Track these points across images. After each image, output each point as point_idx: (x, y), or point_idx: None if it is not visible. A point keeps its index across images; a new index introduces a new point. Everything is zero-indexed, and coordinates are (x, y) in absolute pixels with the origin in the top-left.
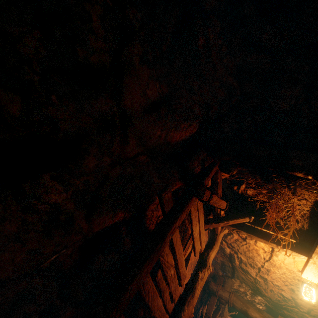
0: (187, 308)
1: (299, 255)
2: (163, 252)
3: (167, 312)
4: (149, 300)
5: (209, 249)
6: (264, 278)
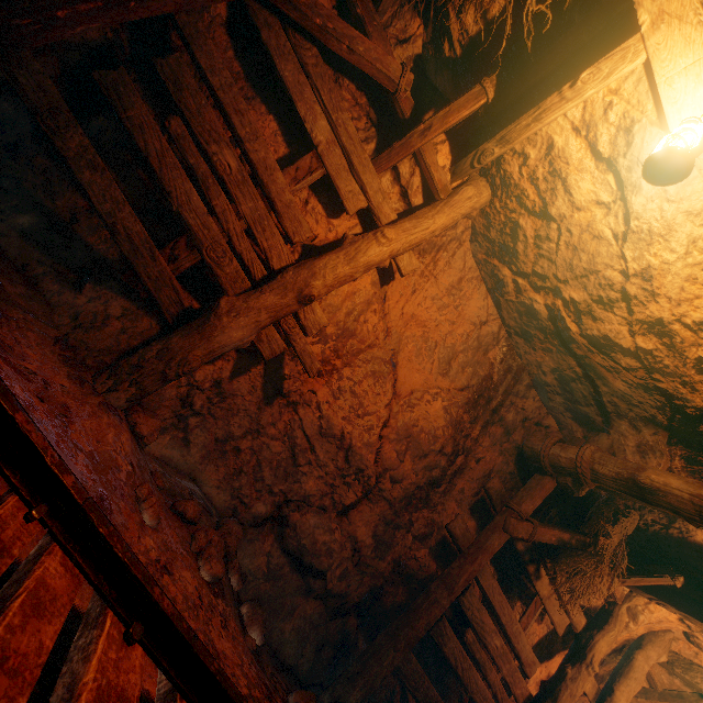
0: (293, 270)
1: (618, 51)
2: (176, 78)
3: (246, 268)
4: (150, 154)
5: (403, 218)
6: (653, 321)
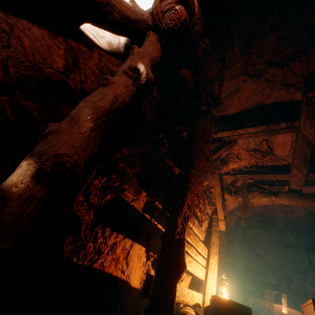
0: None
1: (278, 304)
2: None
3: None
4: None
5: None
6: (271, 312)
